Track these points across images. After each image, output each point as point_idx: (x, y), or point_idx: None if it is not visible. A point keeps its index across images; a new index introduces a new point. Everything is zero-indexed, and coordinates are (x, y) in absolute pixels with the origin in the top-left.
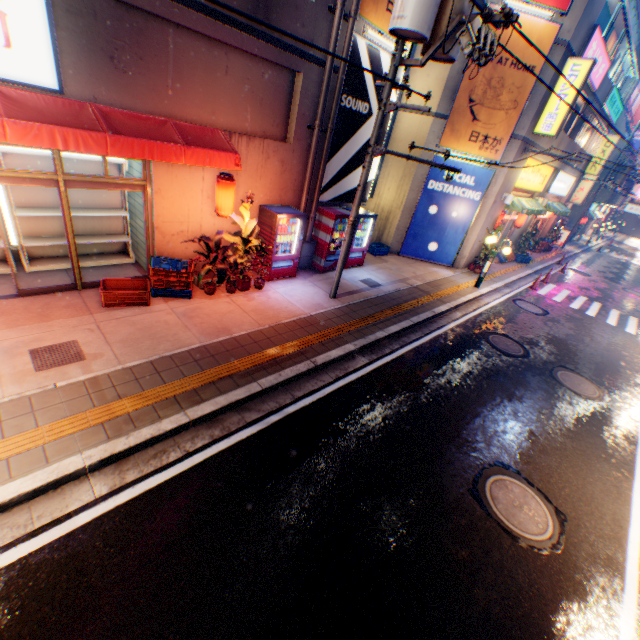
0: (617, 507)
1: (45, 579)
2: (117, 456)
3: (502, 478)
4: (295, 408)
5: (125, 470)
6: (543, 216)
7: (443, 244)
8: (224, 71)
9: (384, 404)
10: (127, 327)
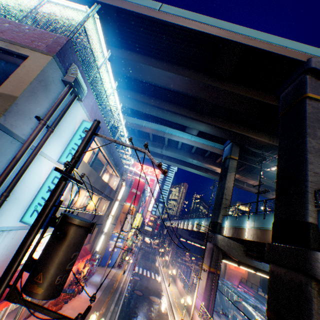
0: None
1: None
2: None
3: None
4: None
5: None
6: None
7: (112, 259)
8: None
9: (128, 316)
10: None
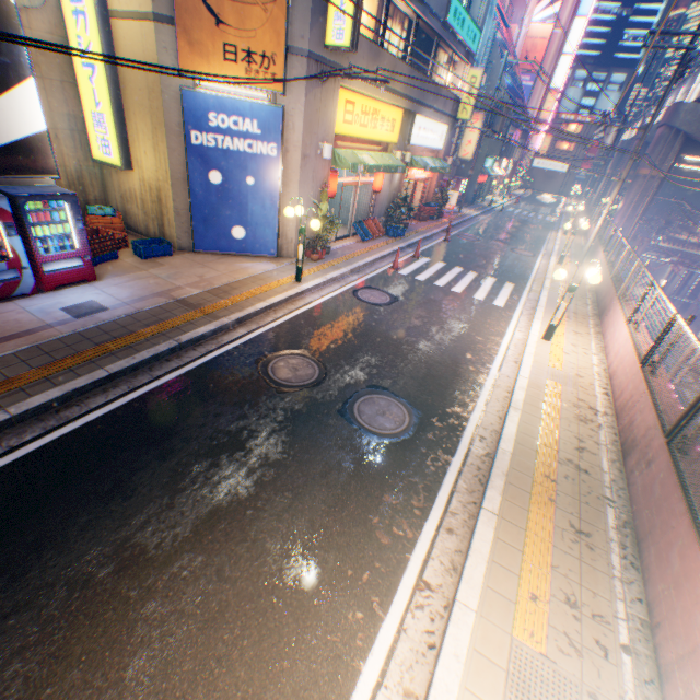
0: None
1: None
2: None
3: None
4: None
5: None
6: (420, 176)
7: (253, 227)
8: None
9: None
10: None
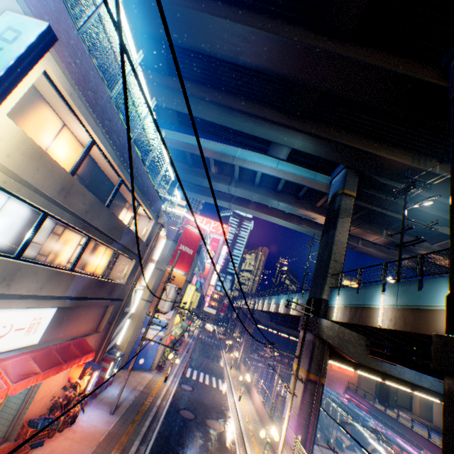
0: None
1: None
2: None
3: None
4: None
5: None
6: None
7: (147, 358)
8: (91, 312)
9: None
10: None
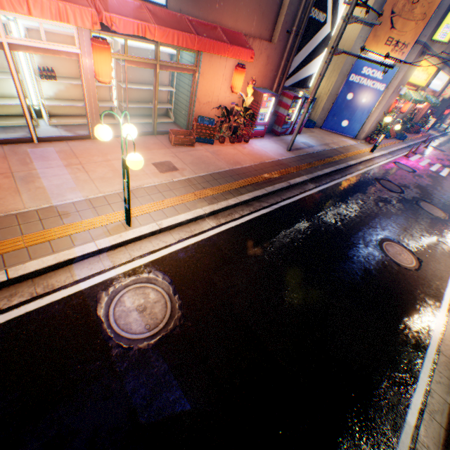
0: (447, 261)
1: (208, 250)
2: (214, 212)
3: (390, 243)
4: (284, 204)
5: (219, 219)
6: (420, 106)
7: (352, 122)
8: None
9: (327, 207)
10: (189, 157)
